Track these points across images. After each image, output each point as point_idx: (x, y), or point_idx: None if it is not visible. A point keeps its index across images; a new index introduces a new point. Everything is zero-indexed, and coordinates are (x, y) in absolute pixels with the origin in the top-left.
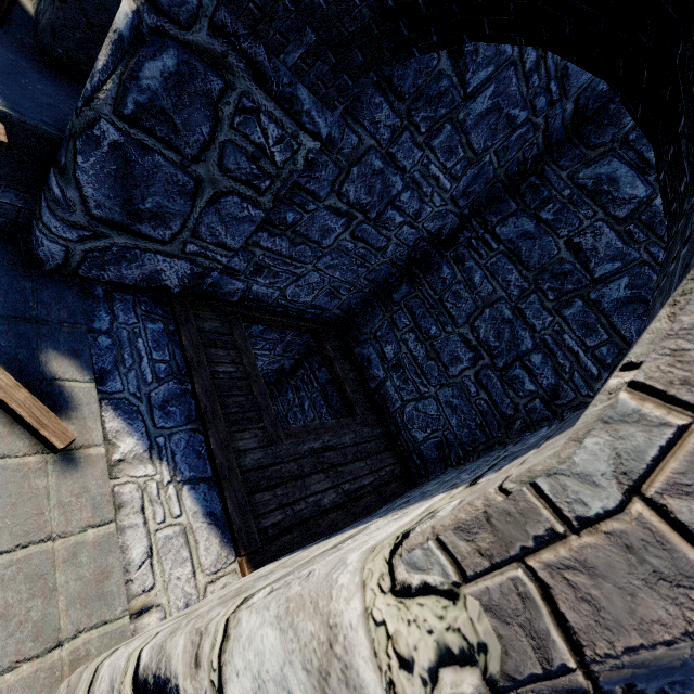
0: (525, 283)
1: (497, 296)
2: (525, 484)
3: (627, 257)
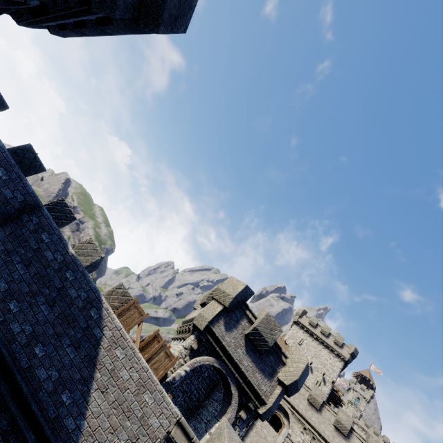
0: (192, 374)
1: (187, 377)
2: (228, 418)
3: (207, 367)
